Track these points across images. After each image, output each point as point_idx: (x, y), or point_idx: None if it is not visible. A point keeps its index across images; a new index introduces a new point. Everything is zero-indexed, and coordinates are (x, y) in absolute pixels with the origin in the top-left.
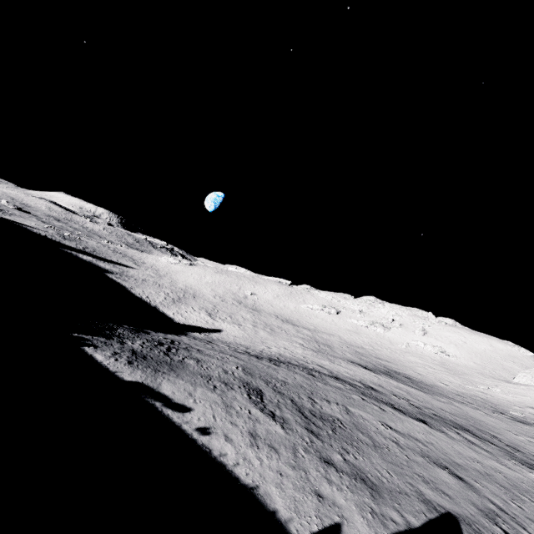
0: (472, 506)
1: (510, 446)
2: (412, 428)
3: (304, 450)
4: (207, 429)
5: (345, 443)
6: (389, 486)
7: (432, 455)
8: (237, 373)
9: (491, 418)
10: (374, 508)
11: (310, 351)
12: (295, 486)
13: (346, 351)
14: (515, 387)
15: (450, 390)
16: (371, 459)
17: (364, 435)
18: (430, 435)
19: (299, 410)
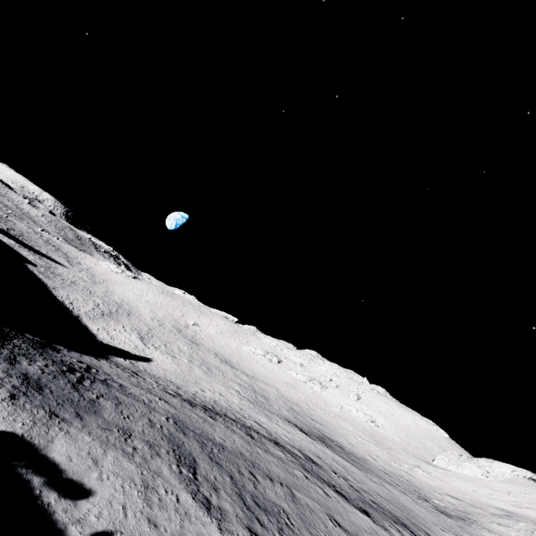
0: None
1: None
2: (359, 524)
3: None
4: (109, 535)
5: None
6: None
7: None
8: (167, 427)
9: (418, 506)
10: None
11: (247, 402)
12: None
13: (283, 407)
14: (434, 470)
15: (379, 467)
16: None
17: None
18: (377, 535)
19: (240, 496)
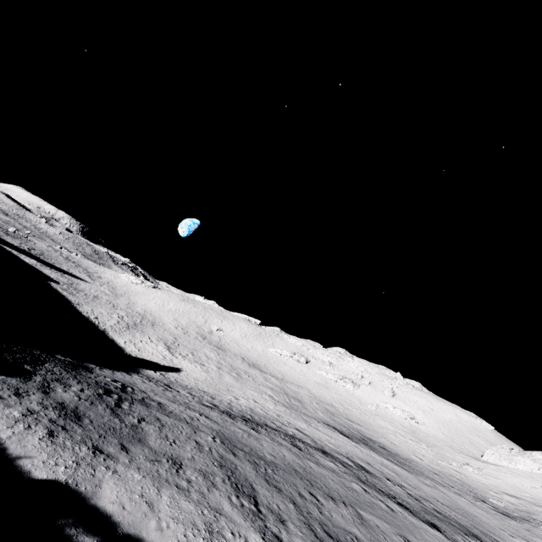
0: None
1: None
2: None
3: None
4: None
5: None
6: None
7: None
8: (215, 449)
9: (479, 509)
10: None
11: (282, 407)
12: None
13: (318, 409)
14: (485, 466)
15: (427, 467)
16: None
17: None
18: None
19: (308, 526)
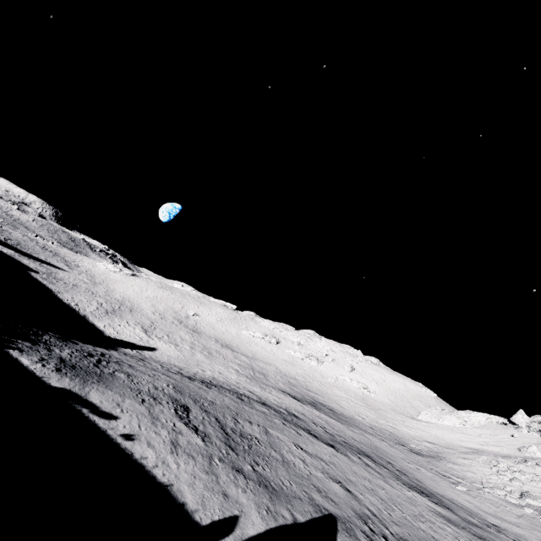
0: (351, 511)
1: (399, 471)
2: (321, 450)
3: (220, 460)
4: (131, 435)
5: (257, 457)
6: (287, 492)
7: (331, 473)
8: (167, 390)
9: (393, 449)
10: (270, 507)
11: (245, 378)
12: (206, 486)
13: (279, 381)
14: (418, 423)
15: (366, 423)
16: (277, 471)
17: (276, 452)
18: (335, 457)
19: (221, 428)
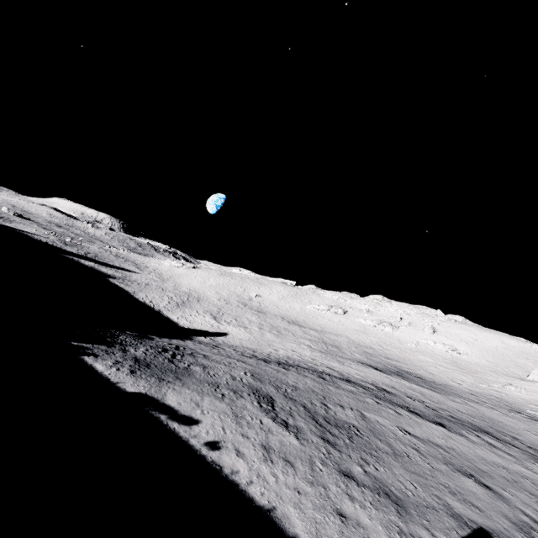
0: (505, 519)
1: (532, 448)
2: (431, 432)
3: (322, 463)
4: (216, 443)
5: (363, 453)
6: (415, 500)
7: (455, 462)
8: (245, 379)
9: (509, 418)
10: (401, 527)
11: (319, 353)
12: (315, 505)
13: (355, 352)
14: (530, 385)
15: (464, 390)
16: (393, 469)
17: (382, 442)
18: (450, 439)
19: (312, 418)
